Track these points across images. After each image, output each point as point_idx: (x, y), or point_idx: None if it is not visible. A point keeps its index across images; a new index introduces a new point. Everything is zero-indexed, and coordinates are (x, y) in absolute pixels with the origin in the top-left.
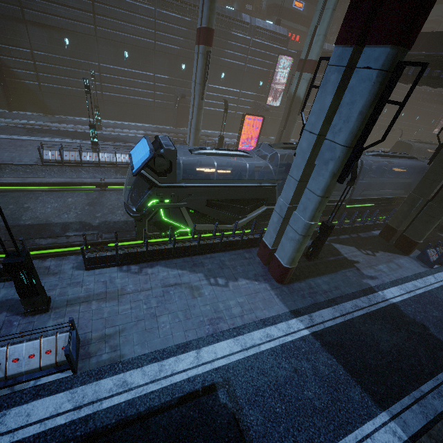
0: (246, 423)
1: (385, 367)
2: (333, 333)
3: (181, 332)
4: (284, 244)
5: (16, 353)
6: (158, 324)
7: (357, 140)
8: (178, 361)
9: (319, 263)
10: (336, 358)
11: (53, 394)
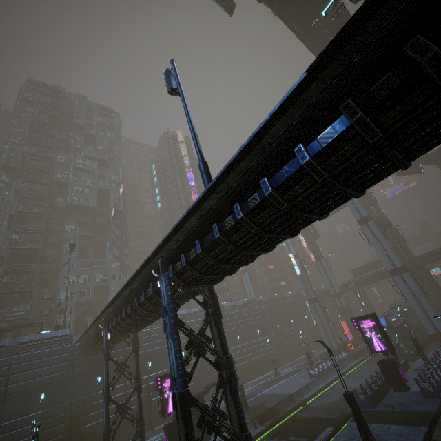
0: None
1: None
2: None
3: None
4: (437, 325)
5: None
6: None
7: (419, 287)
8: None
9: None
10: None
11: None
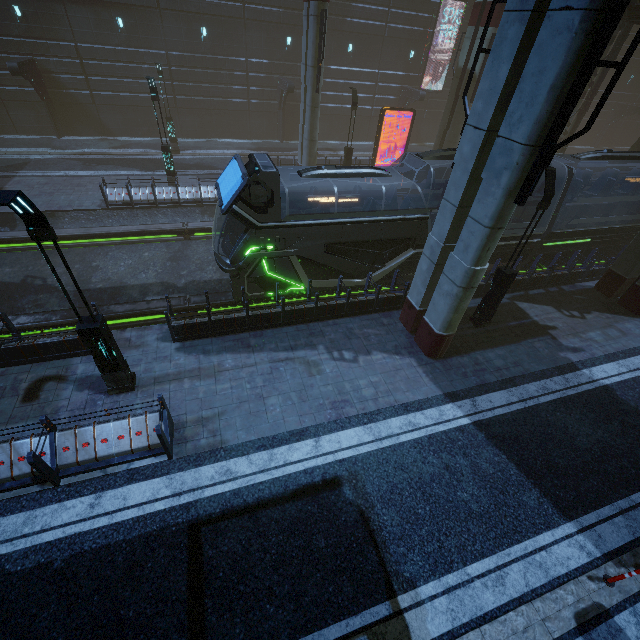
0: (377, 523)
1: (579, 468)
2: (505, 424)
3: (294, 417)
4: (436, 302)
5: (104, 433)
6: (265, 407)
7: (547, 133)
8: (292, 450)
9: (493, 330)
10: (506, 455)
11: (149, 479)
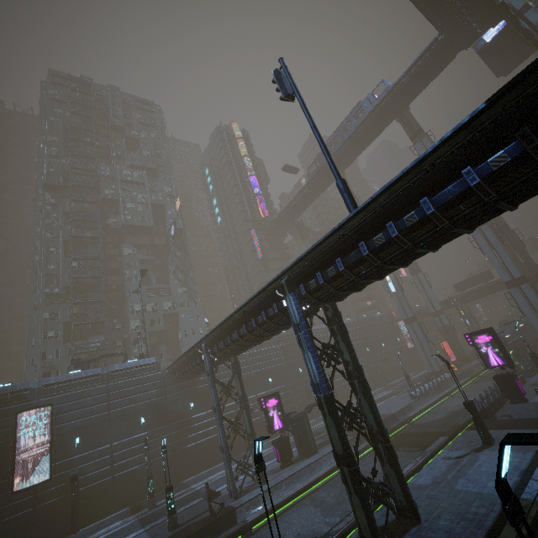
0: None
1: None
2: None
3: None
4: None
5: None
6: None
7: None
8: None
9: None
10: None
11: None
